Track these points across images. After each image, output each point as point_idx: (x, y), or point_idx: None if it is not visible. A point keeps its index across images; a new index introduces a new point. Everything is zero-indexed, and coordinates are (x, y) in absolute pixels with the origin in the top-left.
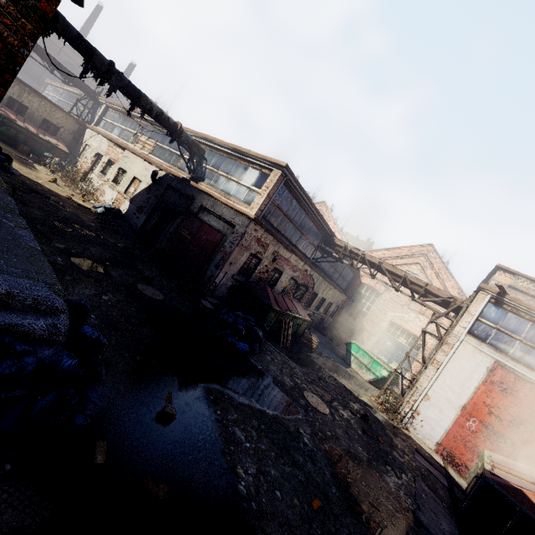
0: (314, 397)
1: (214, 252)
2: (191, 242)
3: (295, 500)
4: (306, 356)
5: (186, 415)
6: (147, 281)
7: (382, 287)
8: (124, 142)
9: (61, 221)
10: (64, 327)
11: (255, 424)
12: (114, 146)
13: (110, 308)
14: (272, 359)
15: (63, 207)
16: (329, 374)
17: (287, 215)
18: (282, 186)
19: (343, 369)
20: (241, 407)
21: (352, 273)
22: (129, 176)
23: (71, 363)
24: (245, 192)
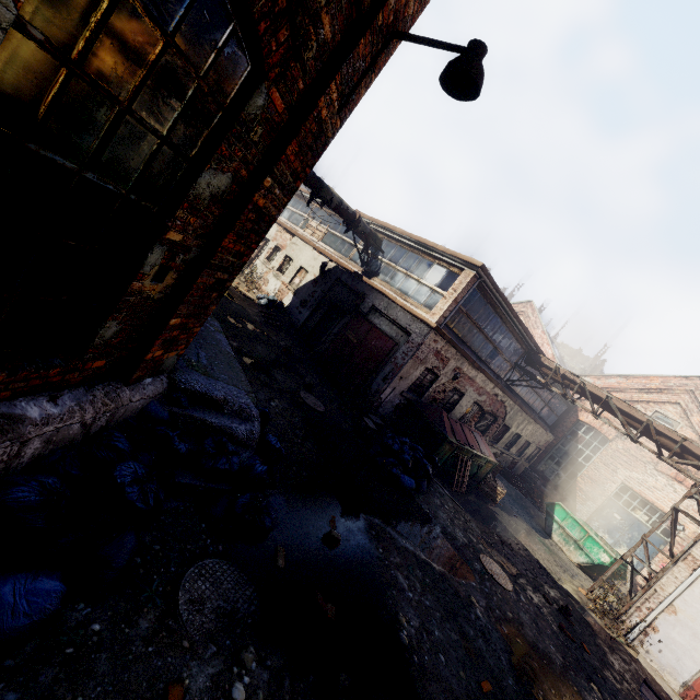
0: (494, 564)
1: (383, 361)
2: (357, 347)
3: (461, 672)
4: (486, 509)
5: (349, 544)
6: (309, 388)
7: (612, 431)
8: (293, 227)
9: (232, 316)
10: (257, 434)
11: (419, 575)
12: (283, 231)
13: (278, 416)
14: (441, 503)
15: (233, 299)
16: (517, 541)
17: (478, 323)
18: (474, 289)
19: (538, 538)
20: (404, 551)
21: (565, 405)
22: (295, 266)
23: (262, 468)
24: (426, 294)
